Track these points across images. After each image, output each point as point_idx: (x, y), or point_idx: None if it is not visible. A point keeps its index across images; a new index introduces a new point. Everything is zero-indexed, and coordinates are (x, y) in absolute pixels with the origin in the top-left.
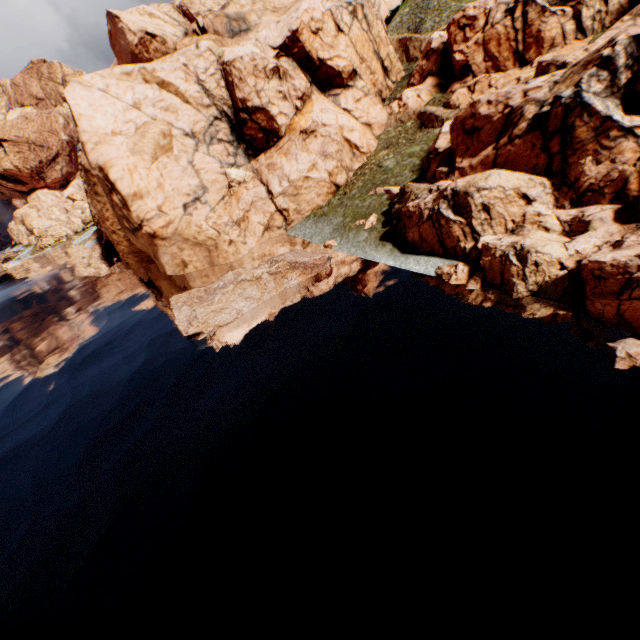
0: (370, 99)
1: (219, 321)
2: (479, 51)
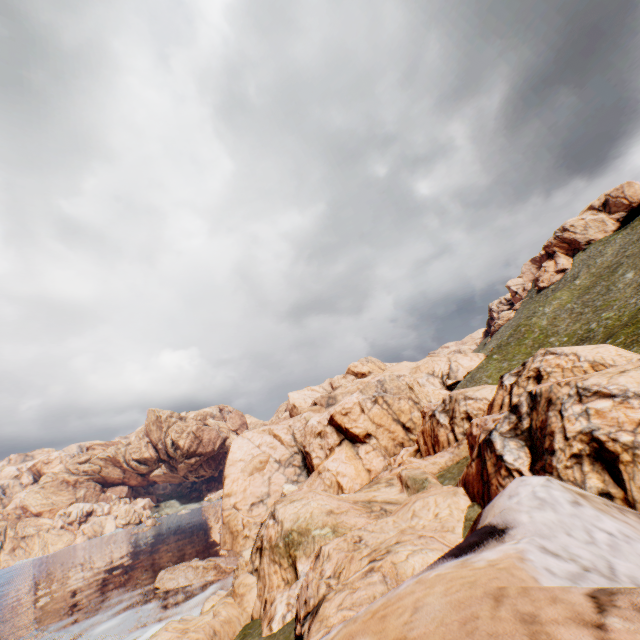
0: (376, 452)
1: (168, 585)
2: (421, 436)
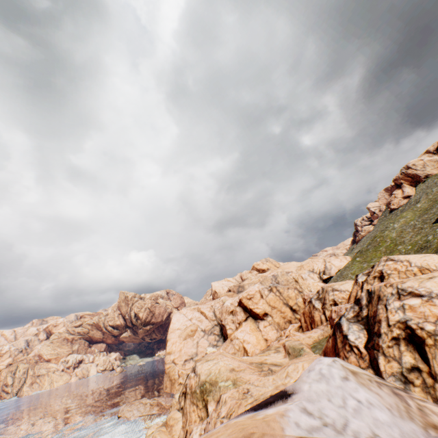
0: (271, 326)
1: (127, 415)
2: (302, 316)
